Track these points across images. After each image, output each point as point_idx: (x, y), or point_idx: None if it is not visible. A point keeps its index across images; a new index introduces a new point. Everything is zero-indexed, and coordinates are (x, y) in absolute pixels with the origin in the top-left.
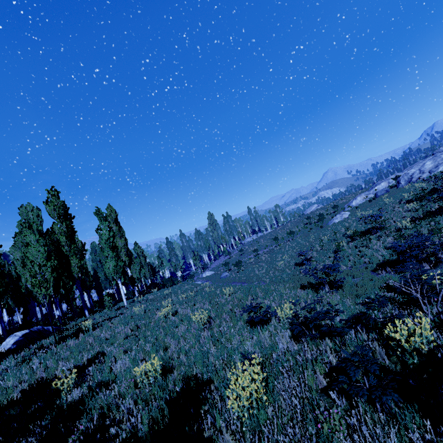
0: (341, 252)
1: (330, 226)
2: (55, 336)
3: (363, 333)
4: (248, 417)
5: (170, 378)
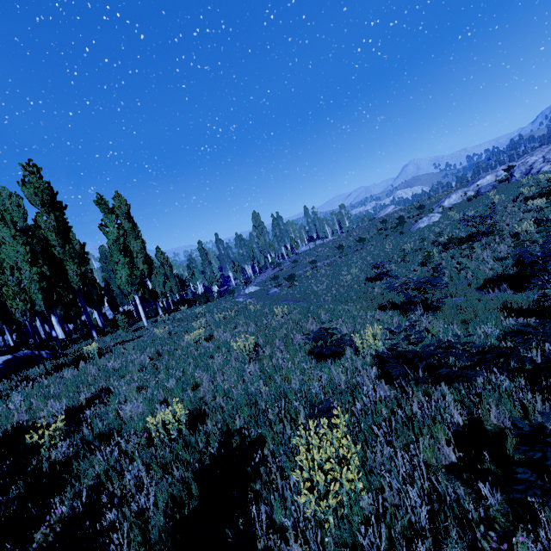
0: (431, 264)
1: (414, 232)
2: (44, 364)
3: (506, 379)
4: (335, 524)
5: (201, 433)
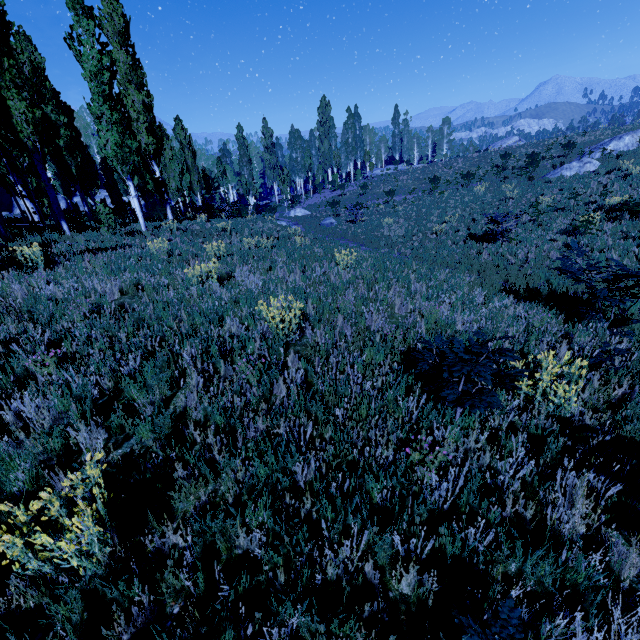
0: (586, 237)
1: (552, 181)
2: None
3: None
4: None
5: (136, 582)
